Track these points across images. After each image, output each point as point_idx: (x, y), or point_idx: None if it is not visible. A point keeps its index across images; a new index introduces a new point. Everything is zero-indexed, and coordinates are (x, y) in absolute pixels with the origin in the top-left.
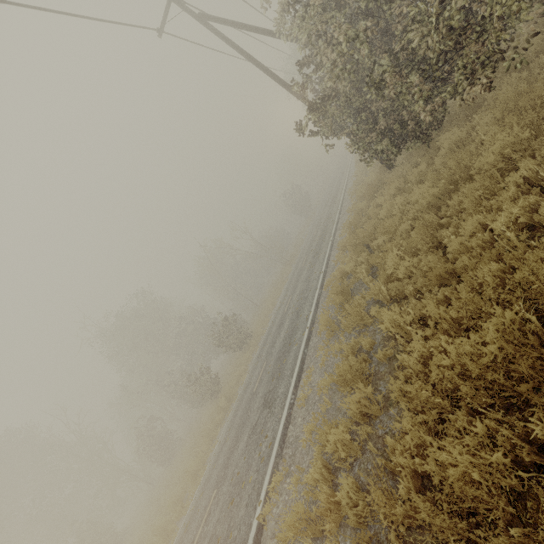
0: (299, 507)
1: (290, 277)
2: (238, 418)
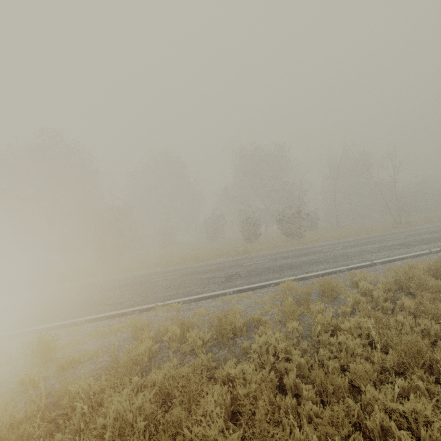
0: (139, 324)
1: (374, 235)
2: (225, 264)
